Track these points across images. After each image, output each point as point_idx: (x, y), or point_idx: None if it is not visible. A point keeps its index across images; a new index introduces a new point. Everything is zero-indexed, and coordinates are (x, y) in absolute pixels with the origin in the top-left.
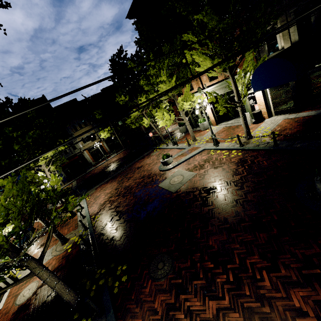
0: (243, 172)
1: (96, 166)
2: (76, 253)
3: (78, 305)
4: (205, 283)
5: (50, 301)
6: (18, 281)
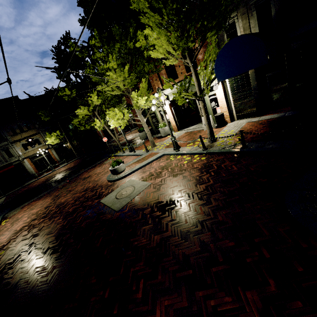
0: (209, 180)
1: (37, 177)
2: None
3: None
4: None
5: None
6: None
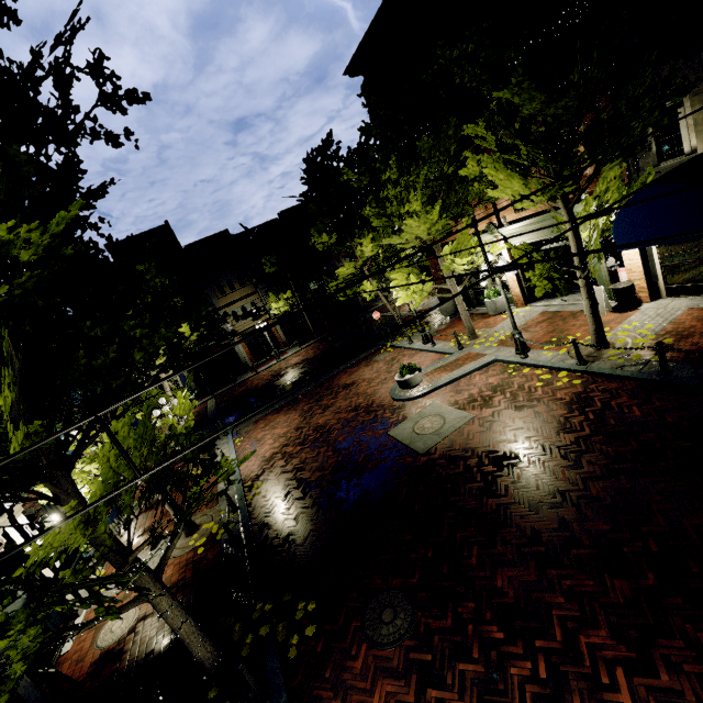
0: (582, 428)
1: (256, 371)
2: (214, 559)
3: (218, 672)
4: (483, 671)
5: (162, 651)
6: (120, 609)
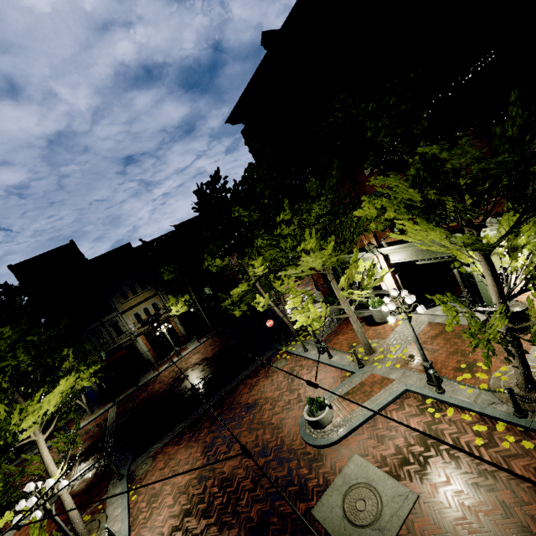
0: None
1: (158, 370)
2: None
3: None
4: None
5: None
6: None
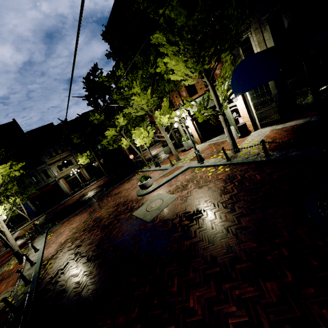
0: (233, 190)
1: (71, 196)
2: None
3: None
4: None
5: None
6: None
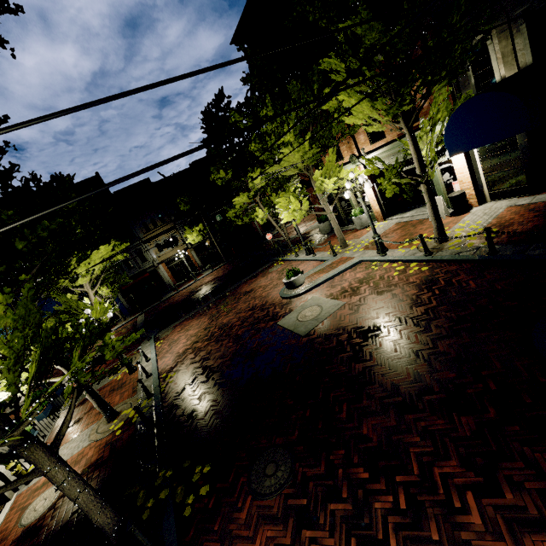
0: (430, 301)
1: (177, 290)
2: (128, 438)
3: (119, 535)
4: (351, 509)
5: (75, 523)
6: (11, 484)
